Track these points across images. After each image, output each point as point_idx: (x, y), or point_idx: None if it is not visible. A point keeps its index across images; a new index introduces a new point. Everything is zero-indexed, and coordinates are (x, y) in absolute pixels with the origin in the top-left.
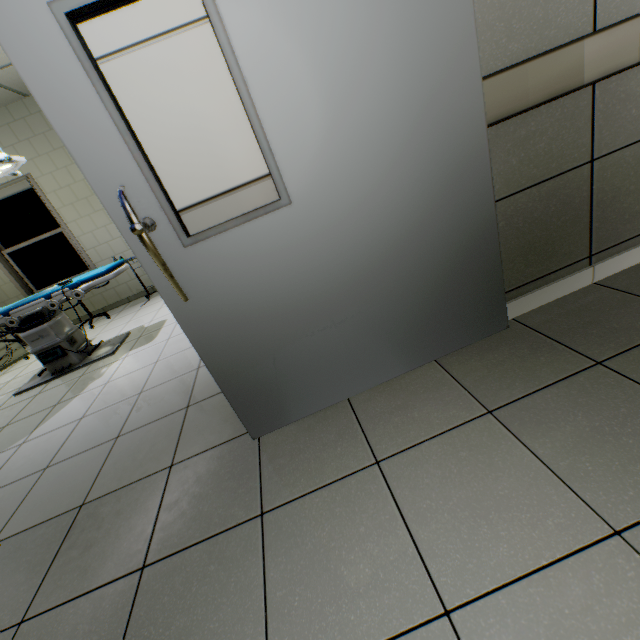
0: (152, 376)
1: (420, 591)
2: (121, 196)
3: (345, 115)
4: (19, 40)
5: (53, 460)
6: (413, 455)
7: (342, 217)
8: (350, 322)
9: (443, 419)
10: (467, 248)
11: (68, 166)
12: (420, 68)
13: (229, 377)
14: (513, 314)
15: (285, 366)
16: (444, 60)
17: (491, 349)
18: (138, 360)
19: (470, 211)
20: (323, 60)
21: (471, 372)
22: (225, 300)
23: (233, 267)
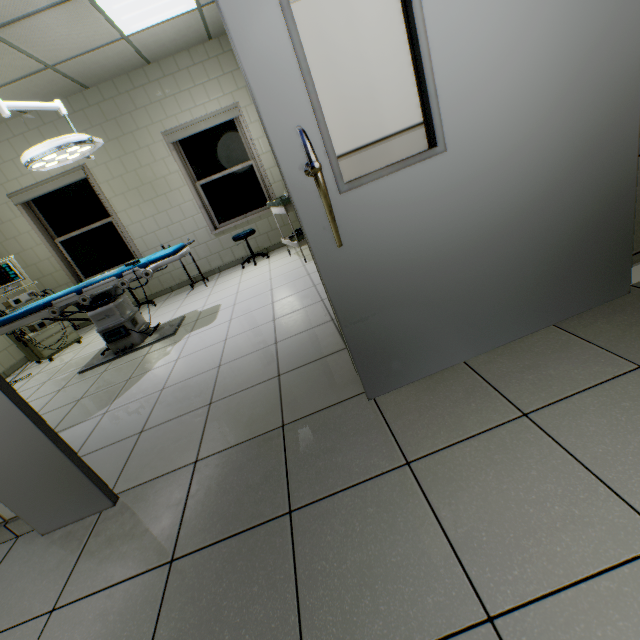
0: (226, 351)
1: (630, 524)
2: (303, 134)
3: (510, 60)
4: None
5: (146, 425)
6: (565, 407)
7: (489, 168)
8: (479, 280)
9: (587, 375)
10: (603, 205)
11: (121, 157)
12: (589, 11)
13: (357, 332)
14: (631, 280)
15: (411, 324)
16: (613, 3)
17: (617, 312)
18: (204, 339)
19: (612, 165)
20: (499, 1)
21: (602, 333)
22: (367, 251)
23: (380, 217)
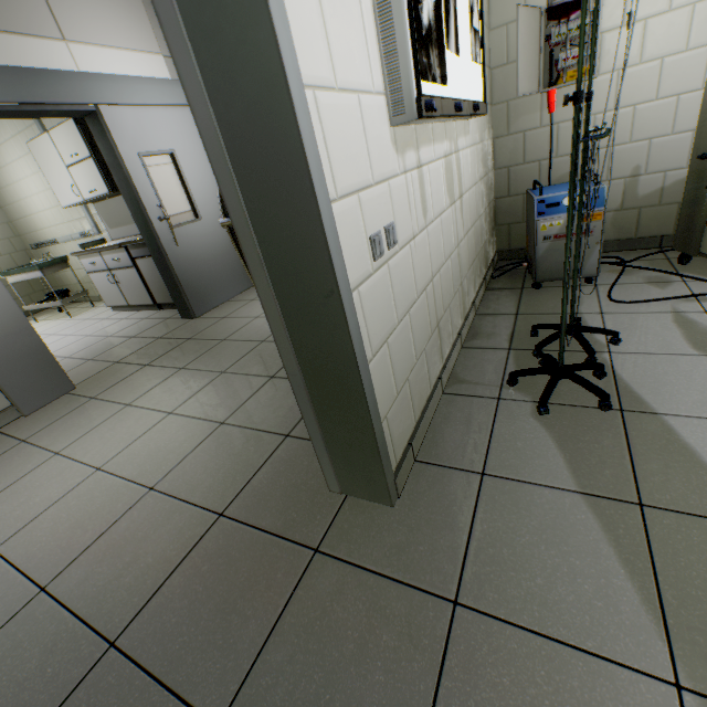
0: (62, 355)
1: None
2: (162, 207)
3: (214, 197)
4: (129, 160)
5: None
6: None
7: (217, 227)
8: (225, 266)
9: None
10: None
11: None
12: None
13: (187, 285)
14: None
15: (206, 283)
16: None
17: None
18: None
19: None
20: (206, 181)
21: None
22: (185, 251)
23: (187, 239)
